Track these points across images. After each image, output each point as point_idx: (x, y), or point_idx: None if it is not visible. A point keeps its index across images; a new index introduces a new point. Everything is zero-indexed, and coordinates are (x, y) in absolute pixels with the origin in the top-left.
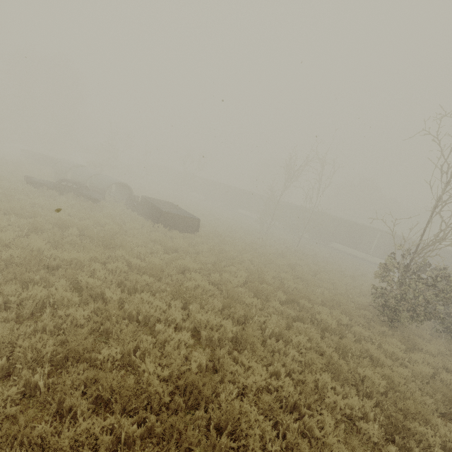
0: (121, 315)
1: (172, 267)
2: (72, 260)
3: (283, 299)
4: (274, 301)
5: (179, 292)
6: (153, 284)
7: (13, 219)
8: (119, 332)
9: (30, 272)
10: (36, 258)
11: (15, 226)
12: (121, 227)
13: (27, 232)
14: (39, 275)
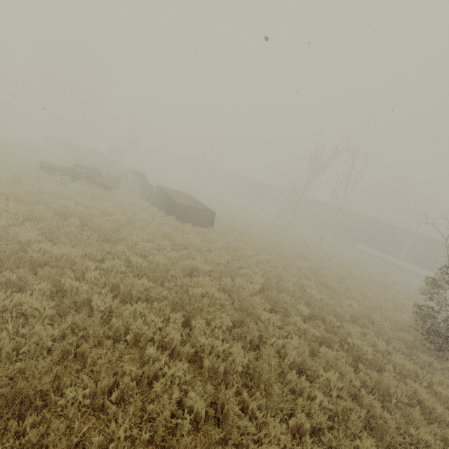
0: (106, 332)
1: (178, 268)
2: (63, 256)
3: (306, 313)
4: (295, 316)
5: (182, 302)
6: (153, 289)
7: (11, 205)
8: (96, 359)
9: (6, 270)
10: (17, 254)
11: (13, 213)
12: (128, 218)
13: (23, 220)
14: (17, 274)
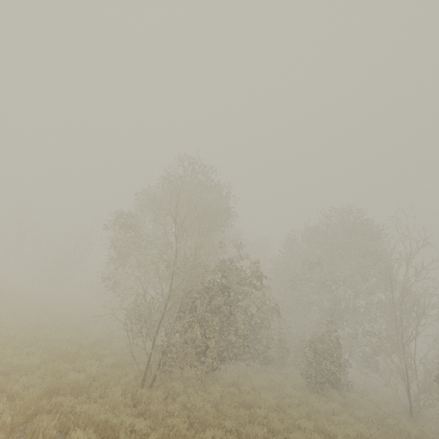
0: None
1: None
2: None
3: None
4: None
5: None
6: None
7: None
8: None
9: None
10: None
11: None
12: None
13: None
14: None
